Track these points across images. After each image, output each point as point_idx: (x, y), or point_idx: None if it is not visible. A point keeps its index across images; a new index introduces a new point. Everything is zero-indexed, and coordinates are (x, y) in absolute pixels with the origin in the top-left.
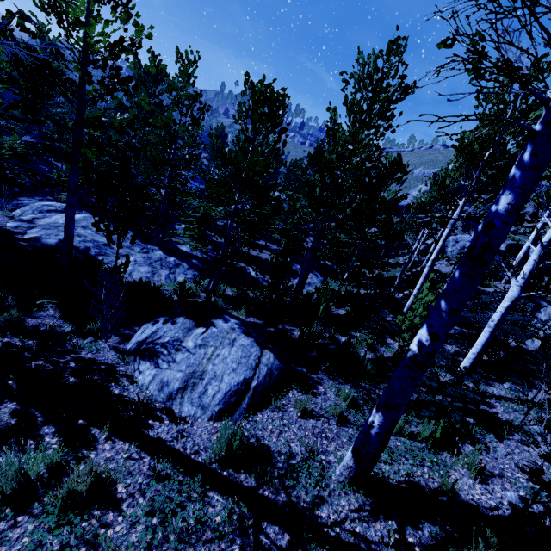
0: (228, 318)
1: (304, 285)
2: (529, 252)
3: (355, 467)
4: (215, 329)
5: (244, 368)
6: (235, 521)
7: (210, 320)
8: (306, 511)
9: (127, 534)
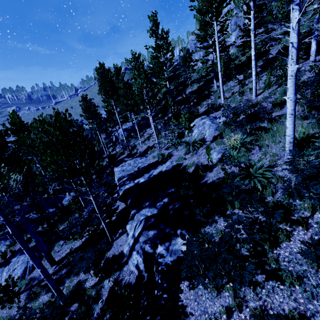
0: (16, 255)
1: (62, 204)
2: (135, 127)
3: (49, 263)
4: (12, 263)
5: (24, 265)
6: (26, 294)
7: (10, 261)
8: (42, 279)
9: (2, 315)
